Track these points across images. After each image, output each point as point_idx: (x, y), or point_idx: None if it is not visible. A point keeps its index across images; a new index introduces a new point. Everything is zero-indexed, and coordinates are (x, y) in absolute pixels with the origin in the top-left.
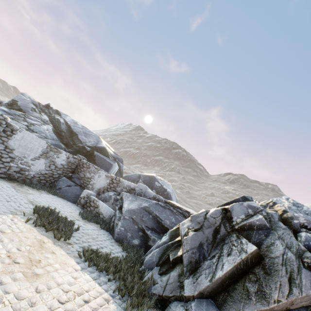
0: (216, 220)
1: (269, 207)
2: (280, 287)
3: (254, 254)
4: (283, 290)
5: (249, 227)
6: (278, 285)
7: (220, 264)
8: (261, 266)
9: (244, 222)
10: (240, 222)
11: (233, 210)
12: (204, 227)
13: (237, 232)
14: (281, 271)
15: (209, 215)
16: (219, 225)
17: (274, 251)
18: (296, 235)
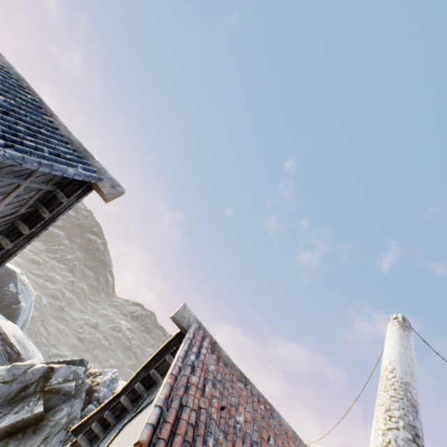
0: (34, 377)
1: (94, 376)
2: (34, 443)
3: (38, 415)
4: (34, 446)
5: (58, 391)
6: (34, 442)
7: (1, 421)
8: (36, 426)
9: (57, 385)
10: (54, 385)
11: (58, 371)
12: (16, 381)
13: (43, 393)
14: (45, 432)
15: (31, 370)
16: (34, 382)
17: (56, 416)
18: (87, 406)
